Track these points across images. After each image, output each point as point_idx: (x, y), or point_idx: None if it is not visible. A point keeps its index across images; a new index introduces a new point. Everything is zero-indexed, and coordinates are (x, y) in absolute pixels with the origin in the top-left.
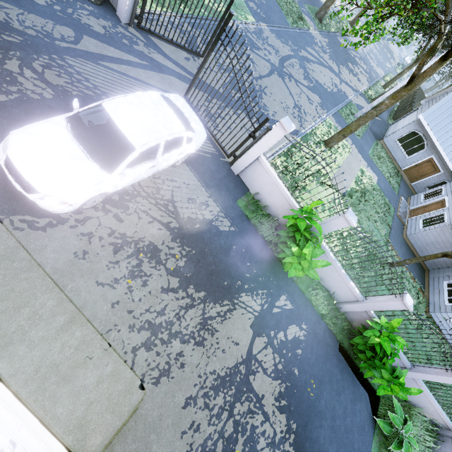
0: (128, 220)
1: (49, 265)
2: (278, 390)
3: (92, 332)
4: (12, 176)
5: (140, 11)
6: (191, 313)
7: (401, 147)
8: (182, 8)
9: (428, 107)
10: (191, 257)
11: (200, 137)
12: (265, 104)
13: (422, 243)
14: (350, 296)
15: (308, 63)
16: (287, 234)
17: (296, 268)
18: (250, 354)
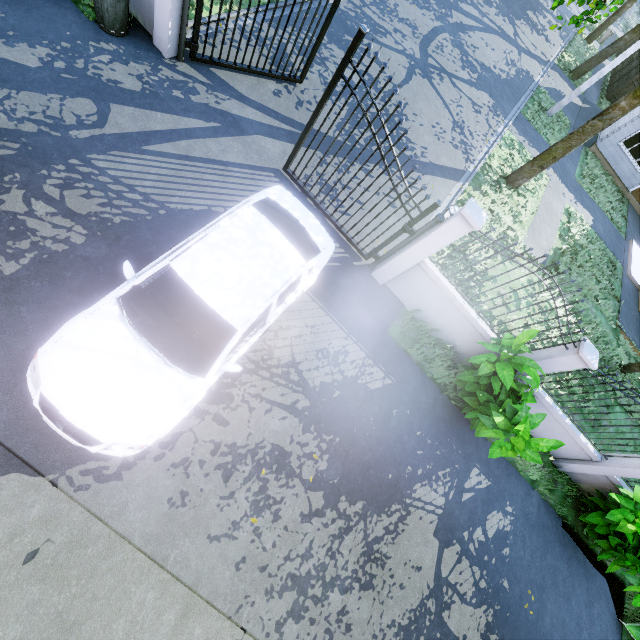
0: (235, 419)
1: (137, 532)
2: (484, 622)
3: (216, 620)
4: (56, 424)
5: (193, 33)
6: (348, 541)
7: (629, 155)
8: None
9: None
10: (335, 449)
11: (326, 255)
12: (409, 137)
13: None
14: (578, 453)
15: (465, 35)
16: (475, 379)
17: (501, 445)
18: (439, 579)
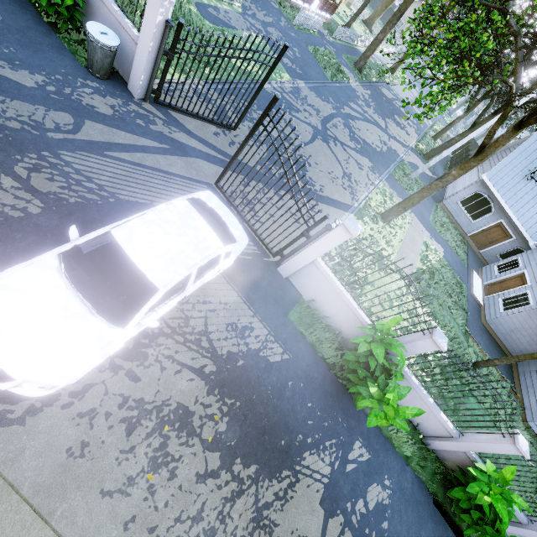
0: (146, 376)
1: (28, 481)
2: None
3: None
4: None
5: (159, 85)
6: (239, 505)
7: (464, 211)
8: (207, 72)
9: (490, 165)
10: (235, 413)
11: (241, 245)
12: (311, 177)
13: (506, 329)
14: (441, 430)
15: (352, 121)
16: (356, 358)
17: (376, 414)
18: None
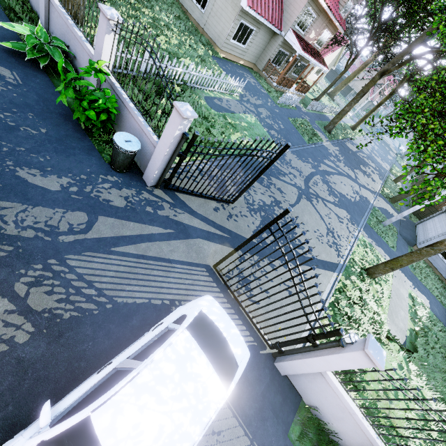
0: None
1: None
2: None
3: None
4: None
5: (170, 176)
6: None
7: (441, 256)
8: (211, 151)
9: None
10: None
11: (243, 367)
12: (300, 239)
13: None
14: None
15: (329, 177)
16: None
17: None
18: None
